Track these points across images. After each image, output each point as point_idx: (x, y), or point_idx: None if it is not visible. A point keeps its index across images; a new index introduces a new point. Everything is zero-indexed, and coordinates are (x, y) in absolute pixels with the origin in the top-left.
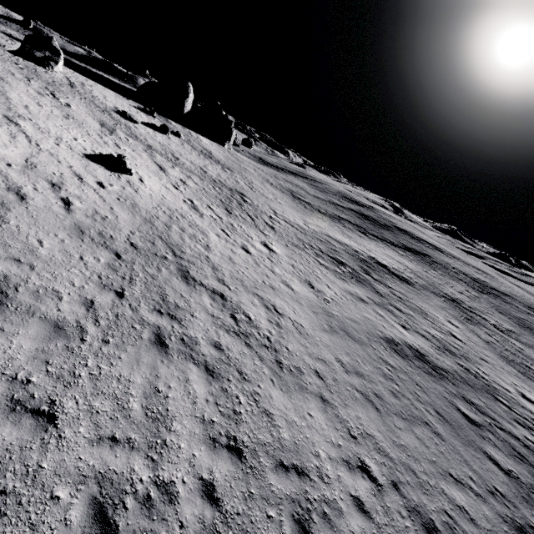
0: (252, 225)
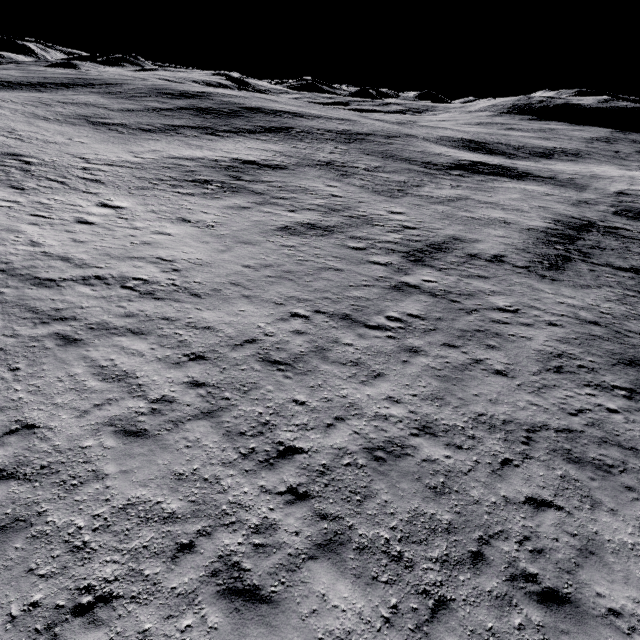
0: (68, 191)
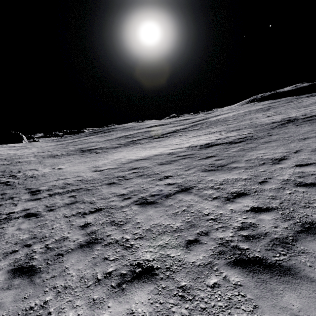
0: (27, 149)
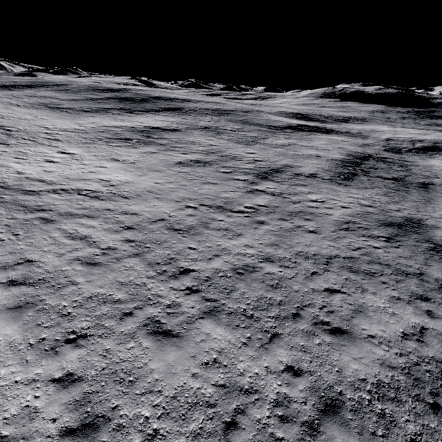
0: (37, 145)
